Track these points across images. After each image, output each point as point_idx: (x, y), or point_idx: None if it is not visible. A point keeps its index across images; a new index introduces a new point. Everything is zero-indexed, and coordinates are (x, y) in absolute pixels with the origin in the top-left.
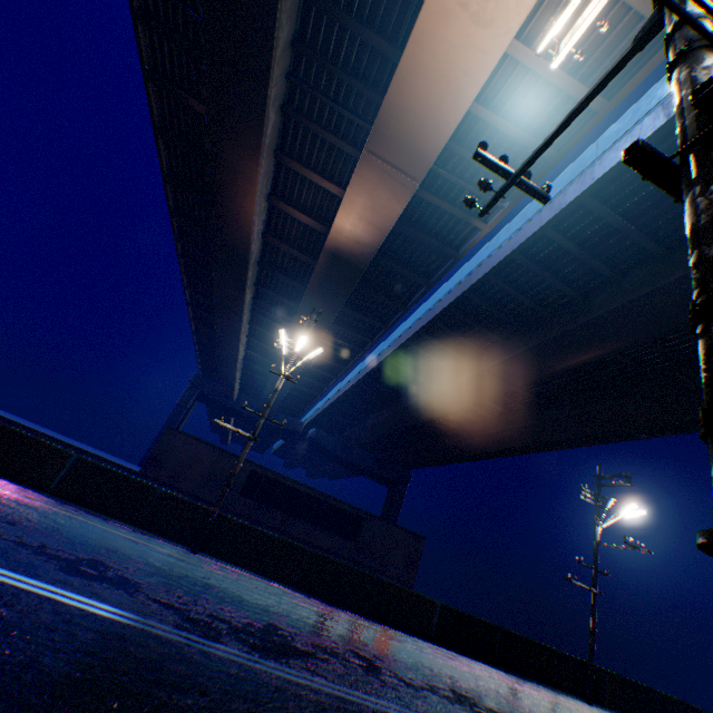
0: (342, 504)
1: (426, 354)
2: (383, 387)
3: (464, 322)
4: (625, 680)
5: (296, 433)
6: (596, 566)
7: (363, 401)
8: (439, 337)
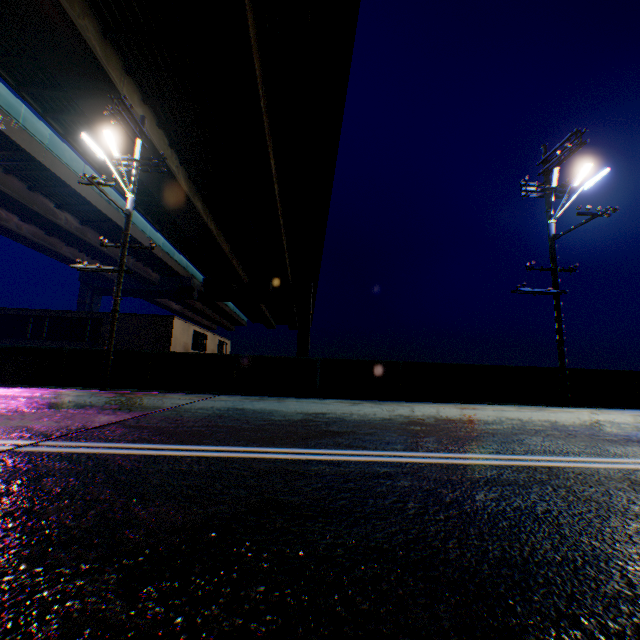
0: (74, 314)
1: (73, 120)
2: (149, 197)
3: (0, 34)
4: (183, 356)
5: (192, 290)
6: (124, 241)
7: (173, 226)
8: (38, 82)
